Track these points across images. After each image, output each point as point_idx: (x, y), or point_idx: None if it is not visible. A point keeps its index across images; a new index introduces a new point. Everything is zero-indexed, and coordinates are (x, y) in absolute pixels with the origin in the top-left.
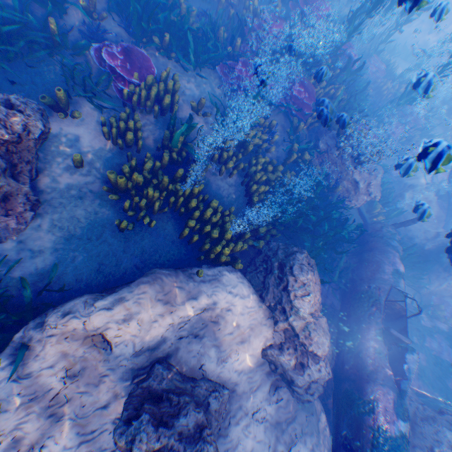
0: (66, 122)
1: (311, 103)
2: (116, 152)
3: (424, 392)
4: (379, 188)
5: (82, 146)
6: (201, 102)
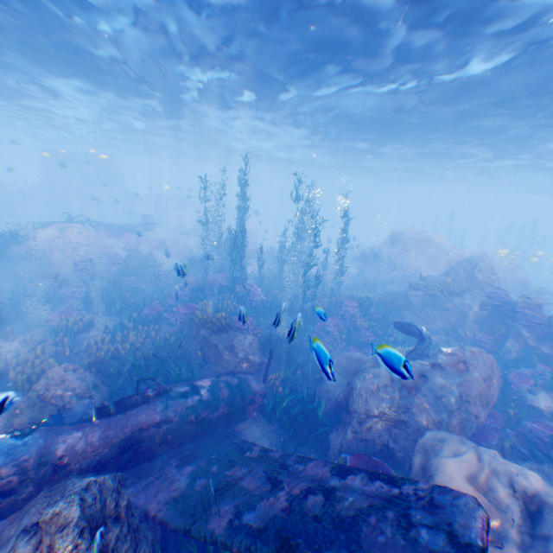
0: (5, 341)
1: (189, 310)
2: (20, 349)
3: (164, 519)
4: (258, 350)
5: (2, 348)
6: (103, 324)
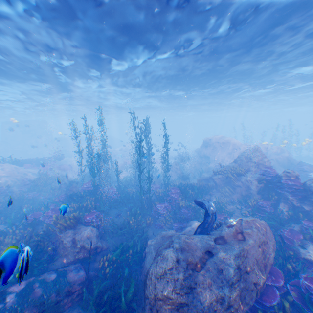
0: None
1: (56, 213)
2: None
3: None
4: (95, 239)
5: None
6: None
